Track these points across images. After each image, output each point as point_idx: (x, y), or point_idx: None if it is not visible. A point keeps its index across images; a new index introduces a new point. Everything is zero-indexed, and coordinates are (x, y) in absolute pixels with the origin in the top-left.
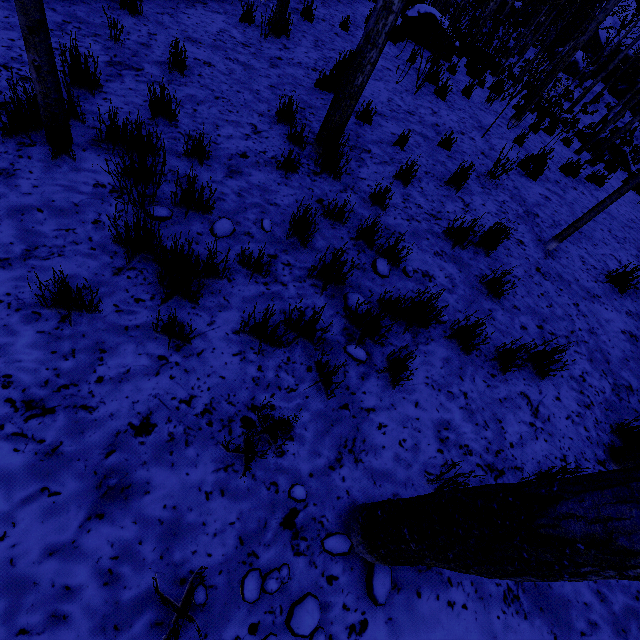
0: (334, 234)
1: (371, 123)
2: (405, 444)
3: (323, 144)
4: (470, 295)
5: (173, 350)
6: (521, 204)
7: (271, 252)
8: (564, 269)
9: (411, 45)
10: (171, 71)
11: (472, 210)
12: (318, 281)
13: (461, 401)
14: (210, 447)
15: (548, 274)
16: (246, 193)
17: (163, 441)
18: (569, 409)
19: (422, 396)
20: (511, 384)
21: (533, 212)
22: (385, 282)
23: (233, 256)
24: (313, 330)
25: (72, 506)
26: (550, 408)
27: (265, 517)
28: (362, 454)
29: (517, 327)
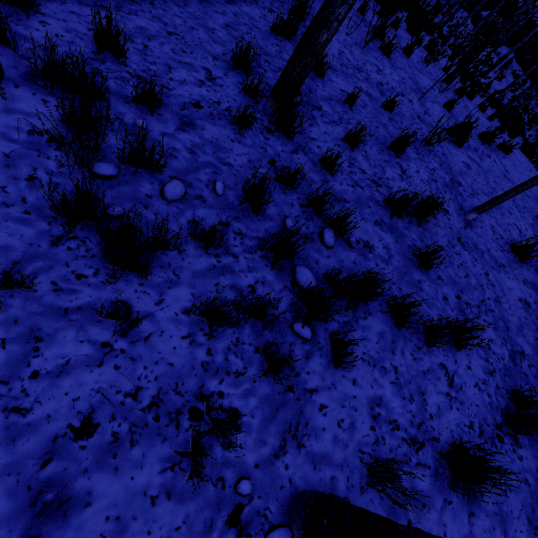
0: (285, 200)
1: (323, 77)
2: (343, 424)
3: (278, 99)
4: (403, 266)
5: (118, 335)
6: (448, 172)
7: (223, 219)
8: (479, 239)
9: None
10: None
11: (408, 177)
12: (268, 253)
13: (392, 376)
14: (156, 445)
15: (467, 244)
16: (199, 150)
17: (106, 443)
18: (477, 377)
19: (359, 373)
20: (433, 356)
21: (457, 180)
22: (330, 253)
23: (184, 223)
24: (264, 314)
25: (1, 531)
26: (463, 377)
27: (211, 517)
28: (304, 438)
29: (440, 298)
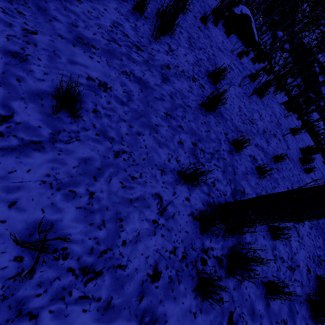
0: None
1: (239, 150)
2: None
3: (227, 223)
4: None
5: None
6: None
7: None
8: None
9: (233, 35)
10: (57, 113)
11: (302, 239)
12: None
13: None
14: None
15: None
16: None
17: None
18: None
19: None
20: None
21: None
22: None
23: None
24: None
25: None
26: None
27: None
28: None
29: None
